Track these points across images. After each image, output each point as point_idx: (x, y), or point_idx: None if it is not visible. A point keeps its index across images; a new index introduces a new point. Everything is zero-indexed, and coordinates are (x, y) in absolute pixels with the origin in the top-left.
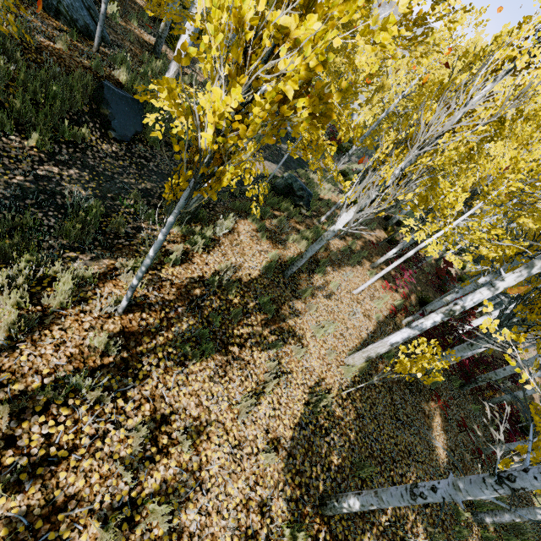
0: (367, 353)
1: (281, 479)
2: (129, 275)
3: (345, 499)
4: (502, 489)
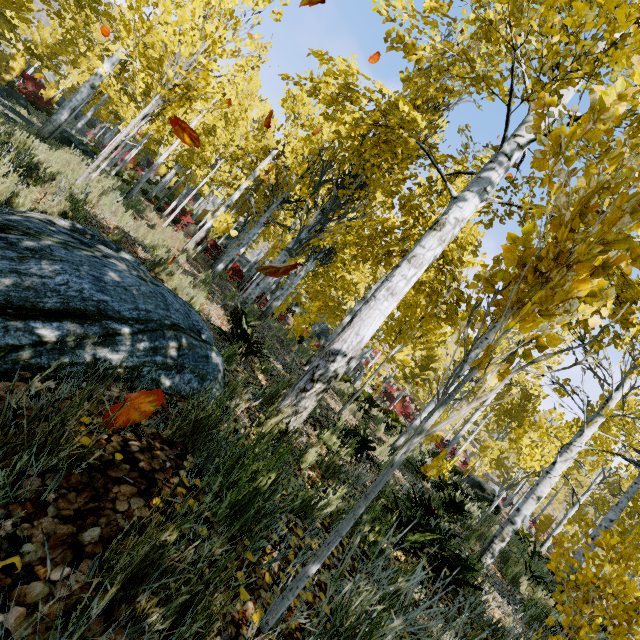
0: (195, 240)
1: (191, 267)
2: (77, 162)
3: (217, 267)
4: (258, 226)
